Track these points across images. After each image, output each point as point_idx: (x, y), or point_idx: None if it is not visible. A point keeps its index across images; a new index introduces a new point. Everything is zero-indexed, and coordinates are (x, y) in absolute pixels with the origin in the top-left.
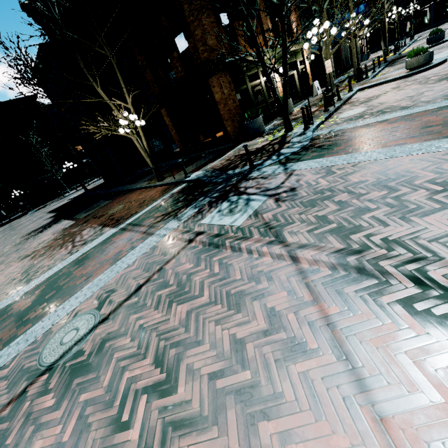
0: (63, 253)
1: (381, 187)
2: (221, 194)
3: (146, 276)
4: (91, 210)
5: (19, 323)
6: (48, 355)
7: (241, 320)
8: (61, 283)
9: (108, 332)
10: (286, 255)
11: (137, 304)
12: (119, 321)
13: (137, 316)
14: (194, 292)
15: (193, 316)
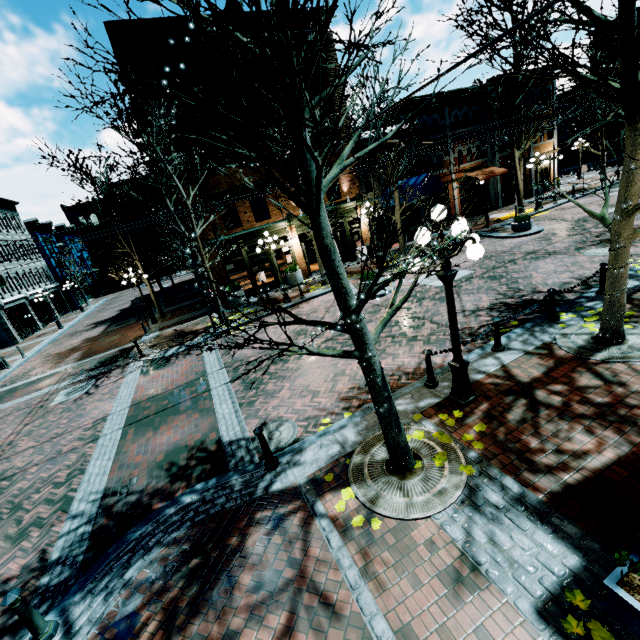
0: (46, 368)
1: (73, 418)
2: (103, 372)
3: (6, 414)
4: (120, 325)
5: None
6: None
7: None
8: (6, 396)
9: None
10: (13, 433)
11: None
12: None
13: None
14: None
15: None
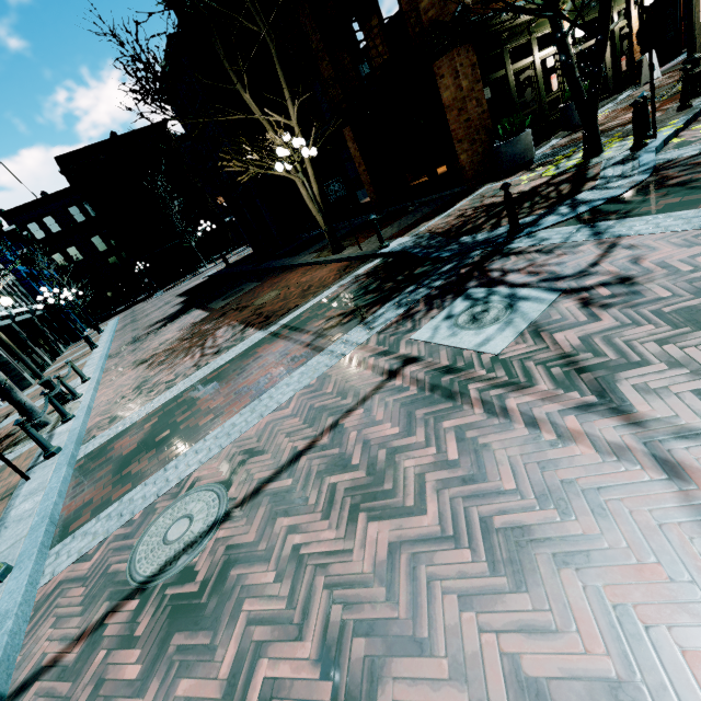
0: (187, 364)
1: None
2: (450, 283)
3: (309, 436)
4: (231, 296)
5: (117, 477)
6: (144, 559)
7: (531, 617)
8: (179, 419)
9: (237, 542)
10: (640, 450)
11: (291, 495)
12: (257, 524)
13: (290, 521)
14: (405, 497)
15: (404, 562)
